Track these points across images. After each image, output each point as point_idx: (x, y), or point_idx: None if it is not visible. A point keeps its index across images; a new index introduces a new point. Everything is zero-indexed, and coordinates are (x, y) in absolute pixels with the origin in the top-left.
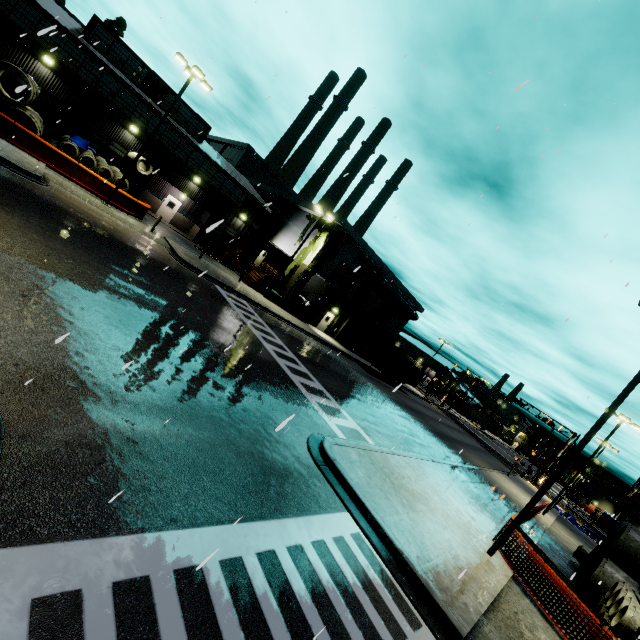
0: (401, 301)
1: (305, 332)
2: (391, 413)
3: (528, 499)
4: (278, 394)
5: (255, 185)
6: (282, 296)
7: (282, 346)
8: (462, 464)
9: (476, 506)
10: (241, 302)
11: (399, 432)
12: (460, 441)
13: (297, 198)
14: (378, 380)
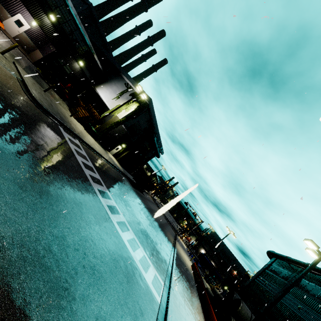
0: (157, 149)
1: (107, 161)
2: (150, 226)
3: (186, 256)
4: (130, 283)
5: (91, 39)
6: (97, 132)
7: (107, 193)
8: (175, 254)
9: (193, 300)
10: (77, 144)
11: (158, 247)
12: (163, 224)
13: (122, 68)
14: (136, 190)
